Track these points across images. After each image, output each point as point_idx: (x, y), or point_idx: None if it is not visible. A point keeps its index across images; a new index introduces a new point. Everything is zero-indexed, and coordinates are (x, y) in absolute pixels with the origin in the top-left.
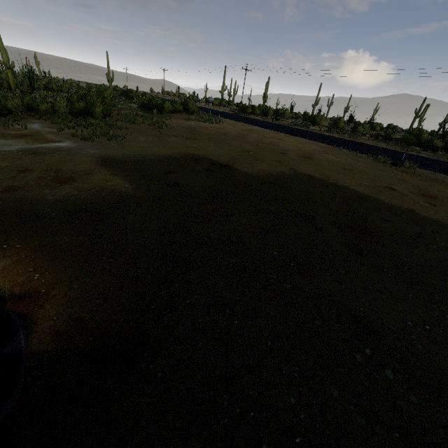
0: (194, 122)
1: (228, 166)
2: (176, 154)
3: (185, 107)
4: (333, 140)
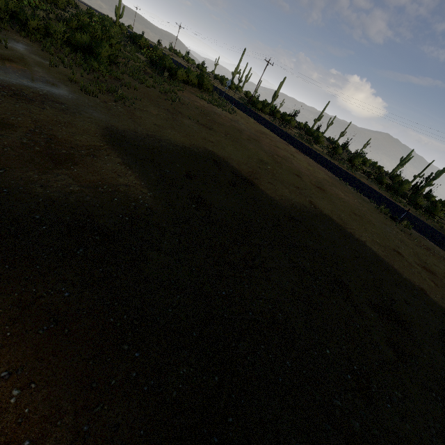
0: (207, 103)
1: (251, 182)
2: (194, 147)
3: (200, 82)
4: (337, 169)
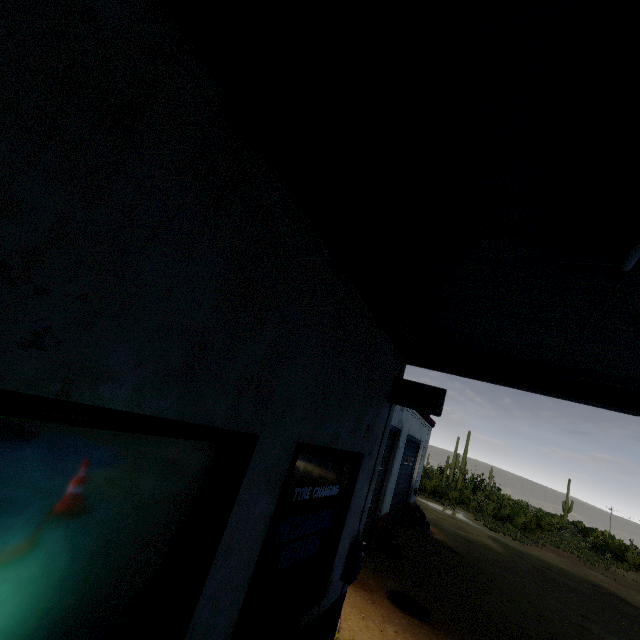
0: None
1: (635, 607)
2: (575, 573)
3: None
4: None
